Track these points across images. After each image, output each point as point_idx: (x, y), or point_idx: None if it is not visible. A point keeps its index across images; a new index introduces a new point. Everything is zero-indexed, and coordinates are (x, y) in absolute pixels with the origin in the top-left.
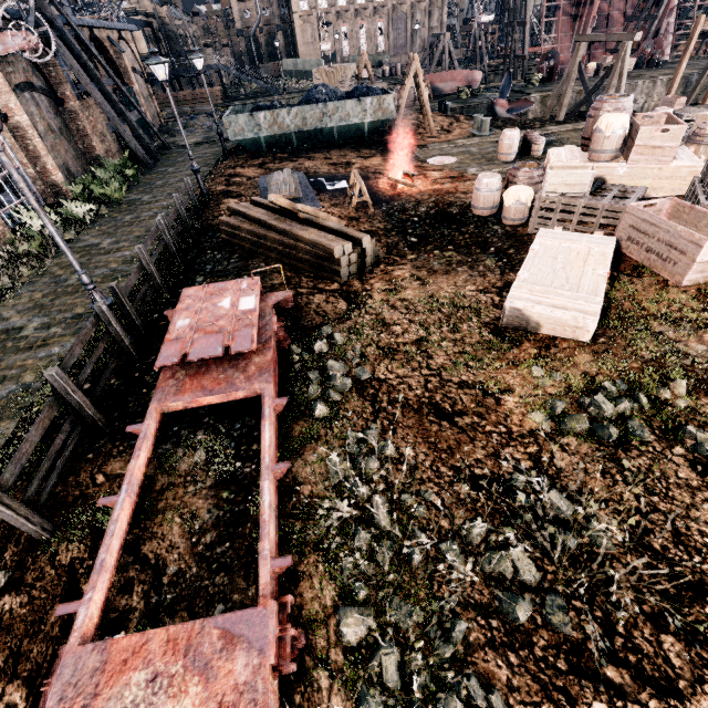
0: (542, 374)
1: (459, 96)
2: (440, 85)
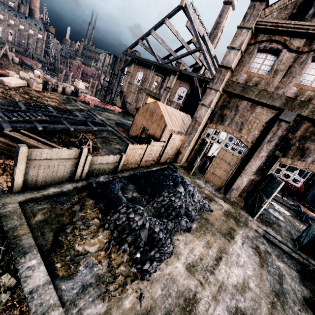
0: (2, 85)
1: (32, 67)
2: (25, 61)
